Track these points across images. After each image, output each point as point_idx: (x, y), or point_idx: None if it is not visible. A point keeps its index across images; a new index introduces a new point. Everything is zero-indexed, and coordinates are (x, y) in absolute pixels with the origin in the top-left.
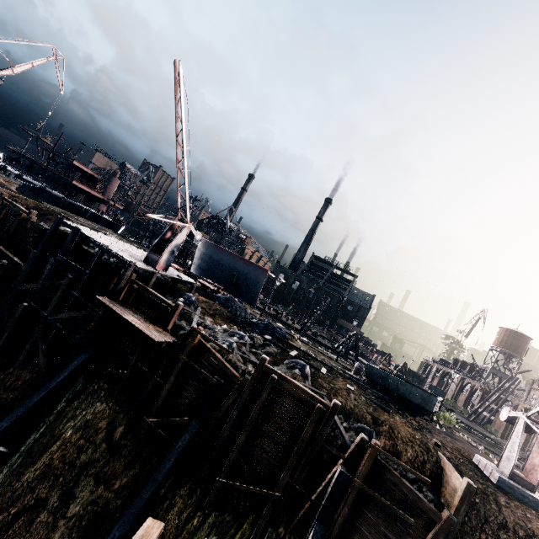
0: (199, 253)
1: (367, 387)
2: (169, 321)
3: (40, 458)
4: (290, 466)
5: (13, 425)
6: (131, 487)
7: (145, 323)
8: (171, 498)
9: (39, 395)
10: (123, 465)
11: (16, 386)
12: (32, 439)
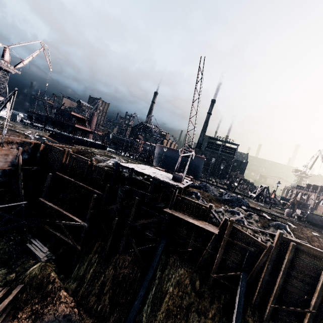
0: (157, 153)
1: (319, 230)
2: (208, 216)
3: (161, 306)
4: (319, 295)
5: (145, 292)
6: (218, 315)
7: (198, 221)
8: (243, 318)
9: (151, 272)
10: (208, 303)
11: (125, 265)
12: (150, 295)
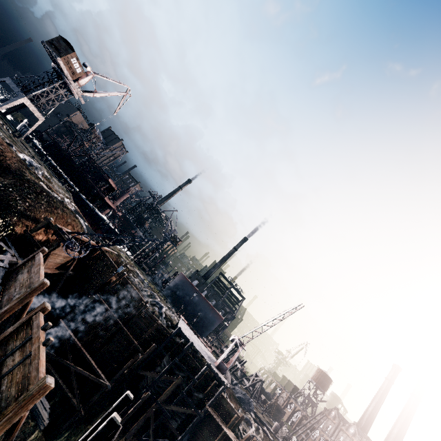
0: (175, 282)
1: None
2: (236, 426)
3: None
4: None
5: None
6: None
7: (229, 431)
8: None
9: None
10: None
11: None
12: None
